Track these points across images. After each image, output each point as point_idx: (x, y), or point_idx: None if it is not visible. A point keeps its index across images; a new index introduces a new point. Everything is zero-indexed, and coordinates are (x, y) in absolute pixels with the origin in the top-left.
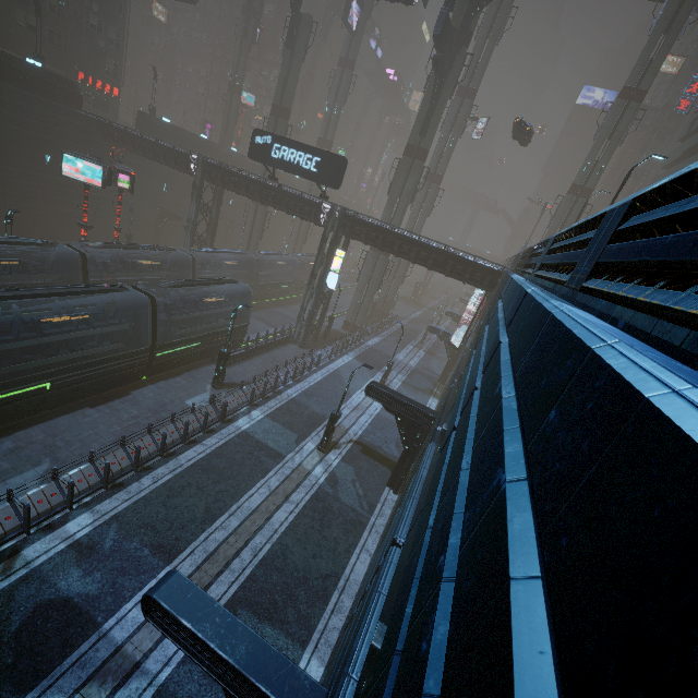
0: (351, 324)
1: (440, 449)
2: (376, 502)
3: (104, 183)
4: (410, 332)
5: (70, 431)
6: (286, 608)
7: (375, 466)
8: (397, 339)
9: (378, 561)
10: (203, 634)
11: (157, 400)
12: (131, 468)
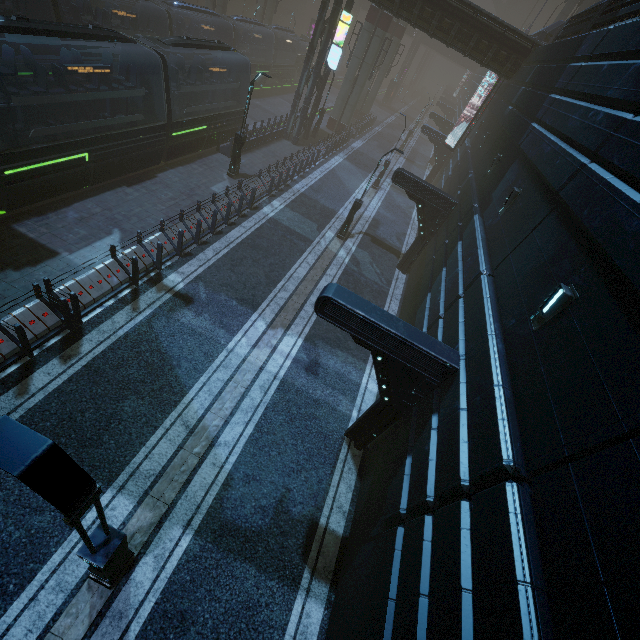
0: (336, 123)
1: (507, 210)
2: (391, 279)
3: None
4: (388, 137)
5: (121, 207)
6: (347, 341)
7: (385, 253)
8: (378, 144)
9: (449, 295)
10: (374, 319)
11: (184, 185)
12: (193, 241)
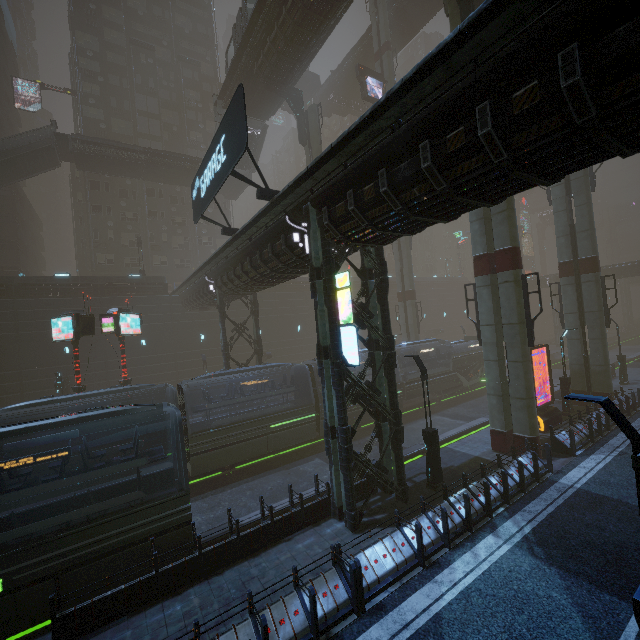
0: (508, 435)
1: None
2: None
3: (76, 333)
4: None
5: None
6: None
7: None
8: None
9: None
10: None
11: None
12: None
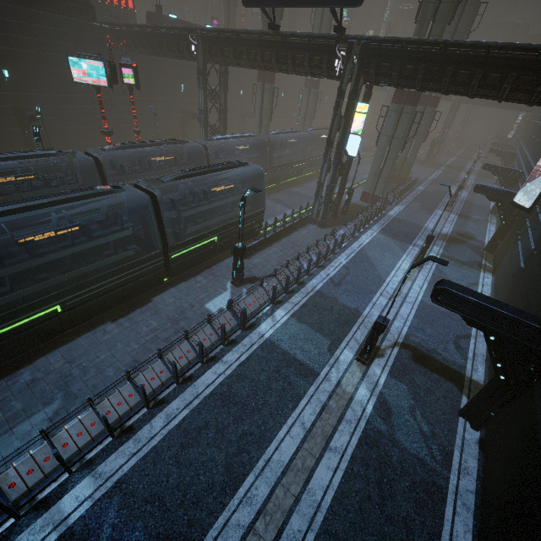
0: (370, 194)
1: None
2: (451, 445)
3: (109, 81)
4: (434, 194)
5: (88, 354)
6: None
7: (435, 381)
8: (421, 205)
9: None
10: None
11: (177, 306)
12: (142, 405)
